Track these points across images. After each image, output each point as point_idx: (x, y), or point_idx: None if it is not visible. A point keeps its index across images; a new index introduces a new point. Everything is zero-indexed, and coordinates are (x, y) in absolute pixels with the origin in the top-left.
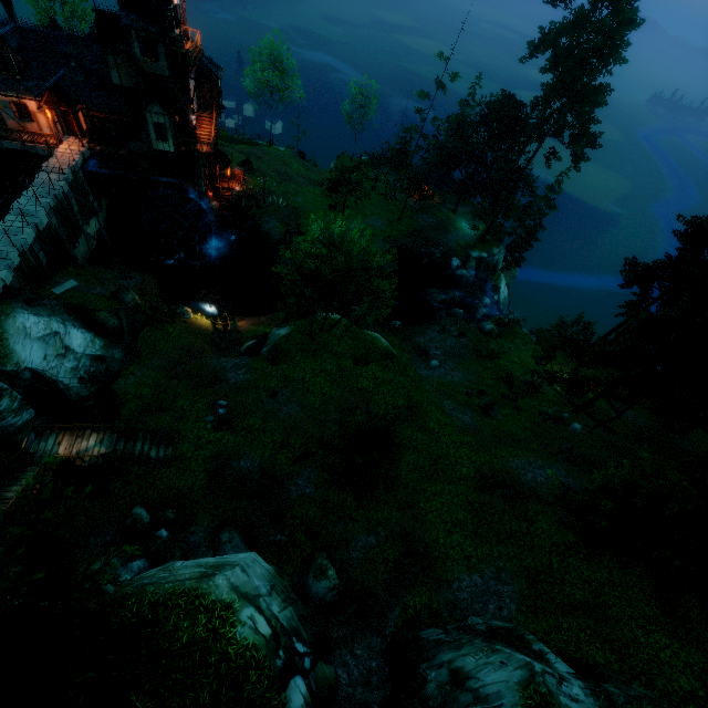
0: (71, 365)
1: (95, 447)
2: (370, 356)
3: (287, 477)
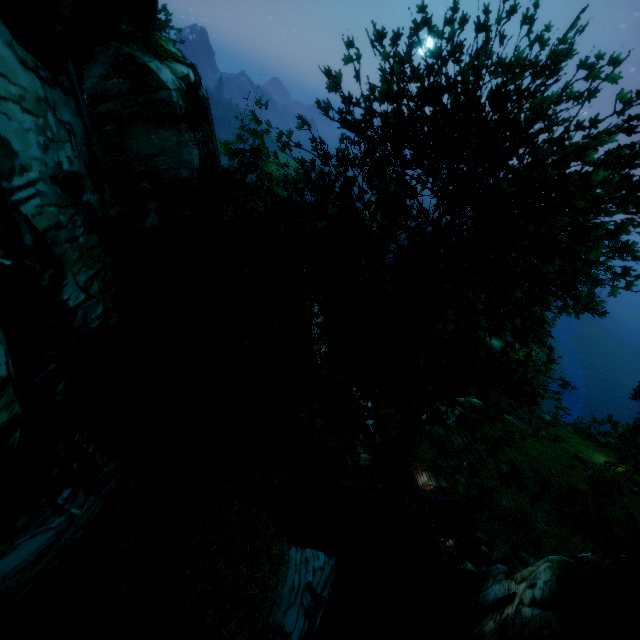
0: (371, 422)
1: (429, 481)
2: (522, 433)
3: (530, 515)
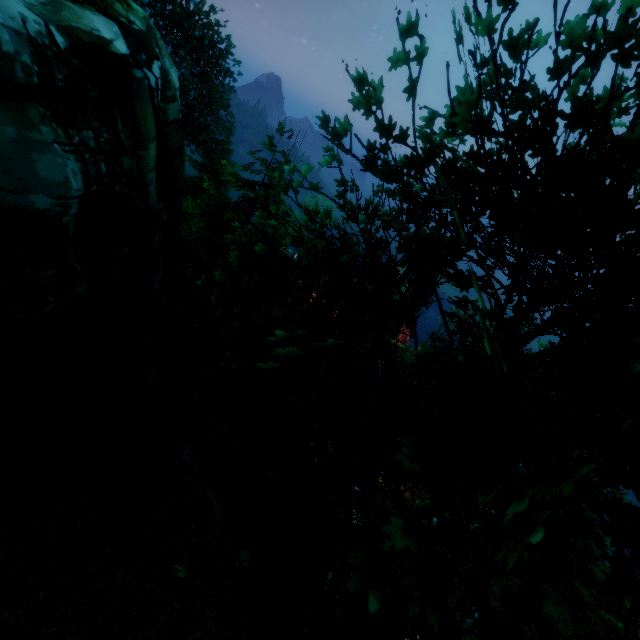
0: None
1: None
2: None
3: None
